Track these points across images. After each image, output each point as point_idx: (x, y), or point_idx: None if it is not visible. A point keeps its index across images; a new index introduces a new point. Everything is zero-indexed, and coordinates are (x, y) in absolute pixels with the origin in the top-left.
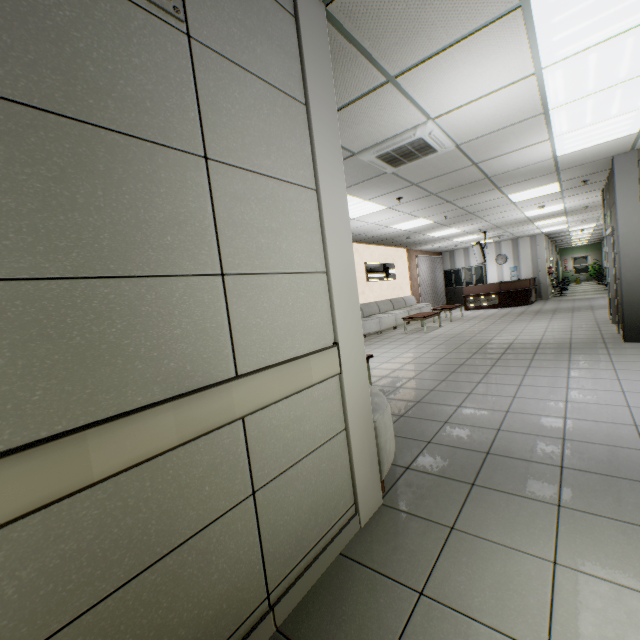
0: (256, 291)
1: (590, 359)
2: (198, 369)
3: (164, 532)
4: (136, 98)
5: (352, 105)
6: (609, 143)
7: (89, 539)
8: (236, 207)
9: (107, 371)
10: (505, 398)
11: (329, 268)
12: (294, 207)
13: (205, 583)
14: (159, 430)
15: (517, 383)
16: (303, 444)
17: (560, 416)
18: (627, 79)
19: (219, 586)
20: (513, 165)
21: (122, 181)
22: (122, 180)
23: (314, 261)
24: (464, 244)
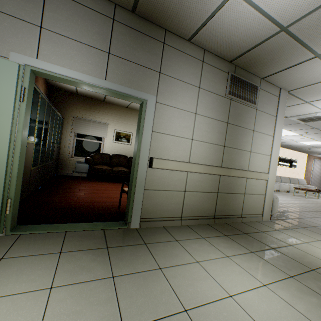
0: (255, 156)
1: None
2: (243, 167)
3: (232, 189)
4: (246, 122)
5: (290, 106)
6: None
7: (226, 184)
8: (255, 139)
9: (233, 162)
10: None
11: (271, 155)
12: (266, 140)
13: (234, 202)
14: (237, 173)
15: None
16: (255, 191)
17: None
18: None
19: (236, 205)
20: None
21: (242, 135)
22: (242, 135)
23: (268, 152)
24: None
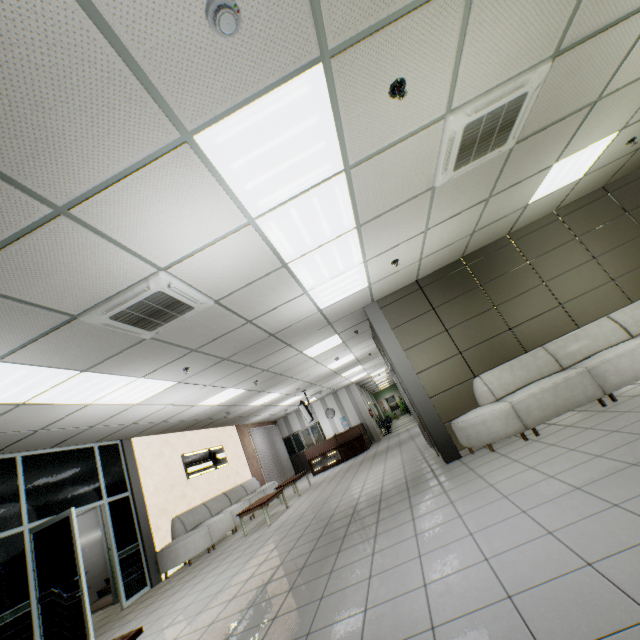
0: None
1: (428, 496)
2: None
3: None
4: None
5: (17, 244)
6: (354, 296)
7: None
8: None
9: None
10: (355, 619)
11: None
12: None
13: None
14: None
15: (367, 574)
16: None
17: (426, 626)
18: (334, 237)
19: None
20: (289, 320)
21: None
22: None
23: None
24: (293, 406)
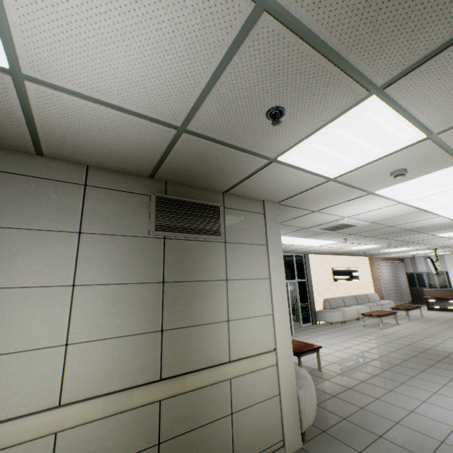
0: (240, 326)
1: None
2: (217, 357)
3: (200, 417)
4: (209, 268)
5: (298, 217)
6: None
7: (181, 410)
8: (235, 294)
9: (192, 355)
10: (416, 400)
11: (273, 312)
12: (258, 288)
13: (210, 445)
14: (203, 378)
15: (433, 390)
16: (255, 397)
17: (451, 425)
18: None
19: (215, 450)
20: (423, 225)
21: (202, 295)
22: (202, 294)
23: (266, 310)
24: (421, 254)
